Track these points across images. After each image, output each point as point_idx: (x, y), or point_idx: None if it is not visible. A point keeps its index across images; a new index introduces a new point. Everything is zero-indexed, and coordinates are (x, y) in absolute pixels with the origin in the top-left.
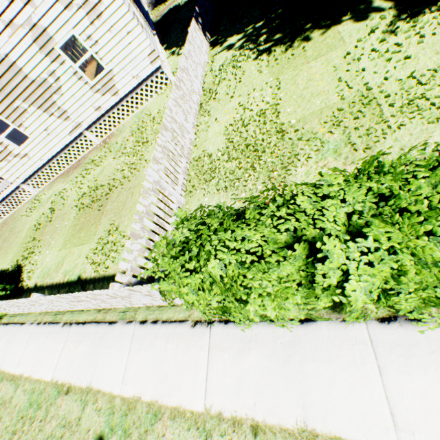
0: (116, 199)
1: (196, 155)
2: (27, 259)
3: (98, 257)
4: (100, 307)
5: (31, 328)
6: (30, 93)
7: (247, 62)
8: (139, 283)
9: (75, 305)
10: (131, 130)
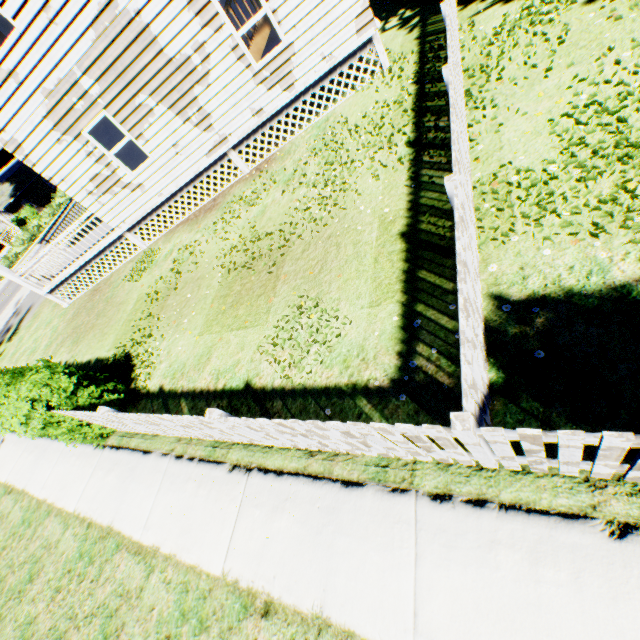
0: (302, 255)
1: (483, 175)
2: (141, 345)
3: (283, 352)
4: (314, 448)
5: (165, 464)
6: (162, 81)
7: (568, 11)
8: (479, 417)
9: (270, 438)
10: (311, 149)
